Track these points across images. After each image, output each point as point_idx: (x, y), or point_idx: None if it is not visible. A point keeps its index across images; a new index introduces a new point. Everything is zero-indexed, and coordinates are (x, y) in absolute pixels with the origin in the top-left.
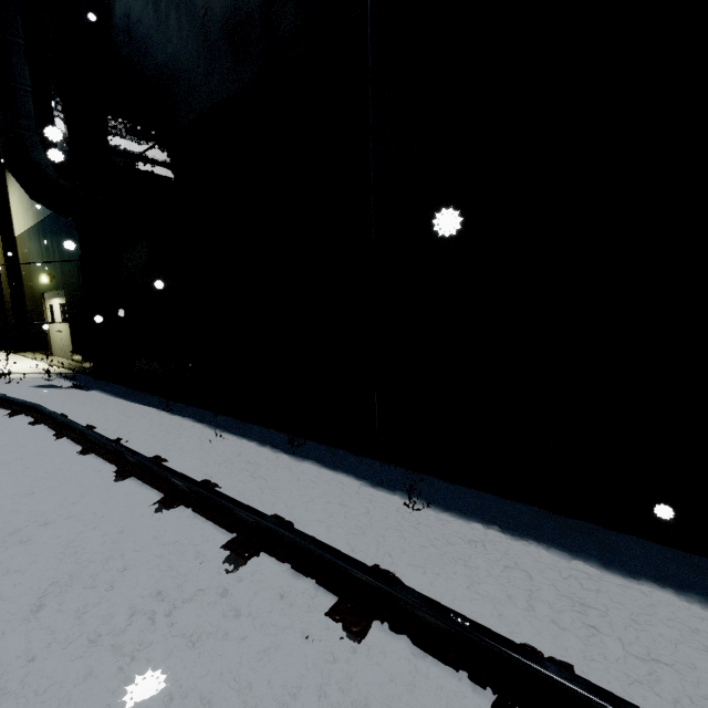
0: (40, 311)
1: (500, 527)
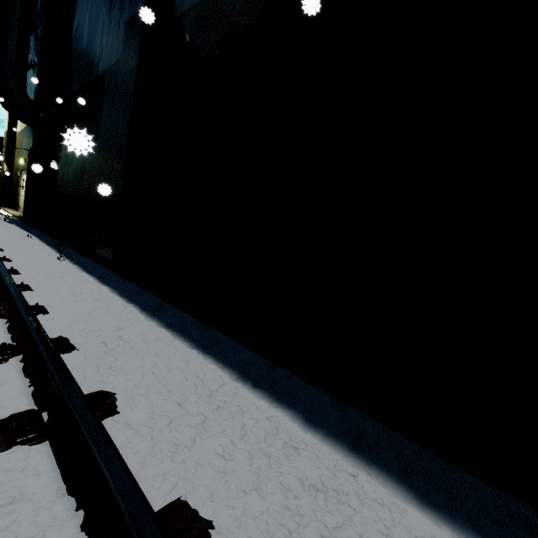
0: (18, 182)
1: (94, 275)
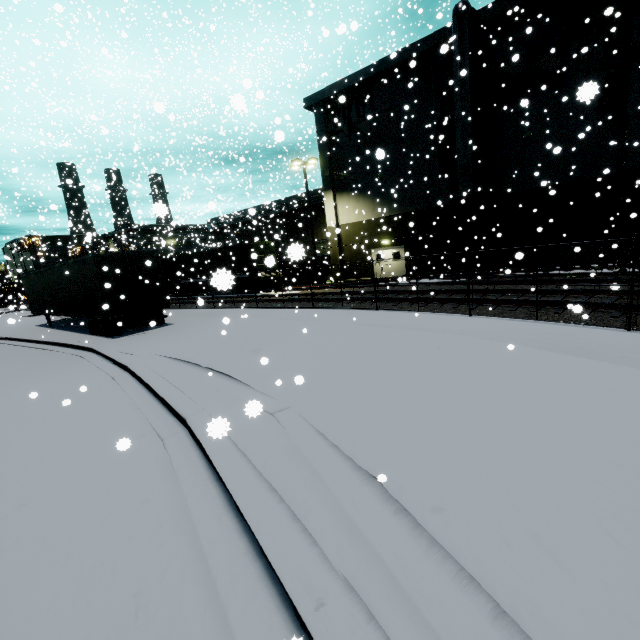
0: (365, 258)
1: None
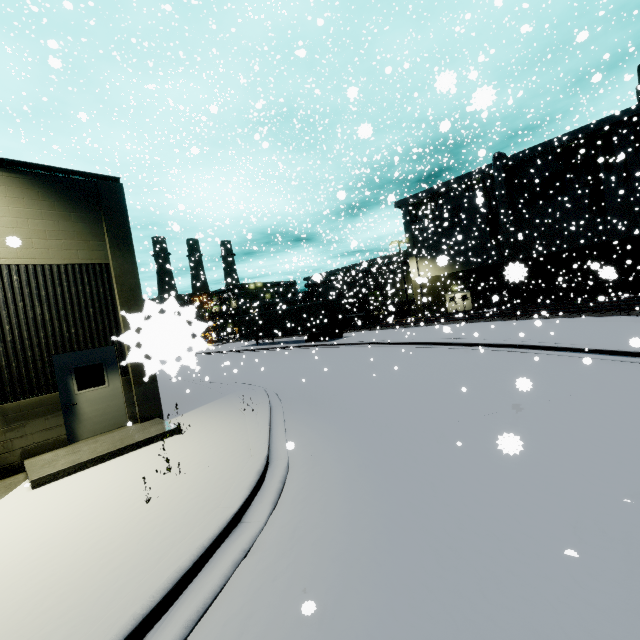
0: (441, 300)
1: None
